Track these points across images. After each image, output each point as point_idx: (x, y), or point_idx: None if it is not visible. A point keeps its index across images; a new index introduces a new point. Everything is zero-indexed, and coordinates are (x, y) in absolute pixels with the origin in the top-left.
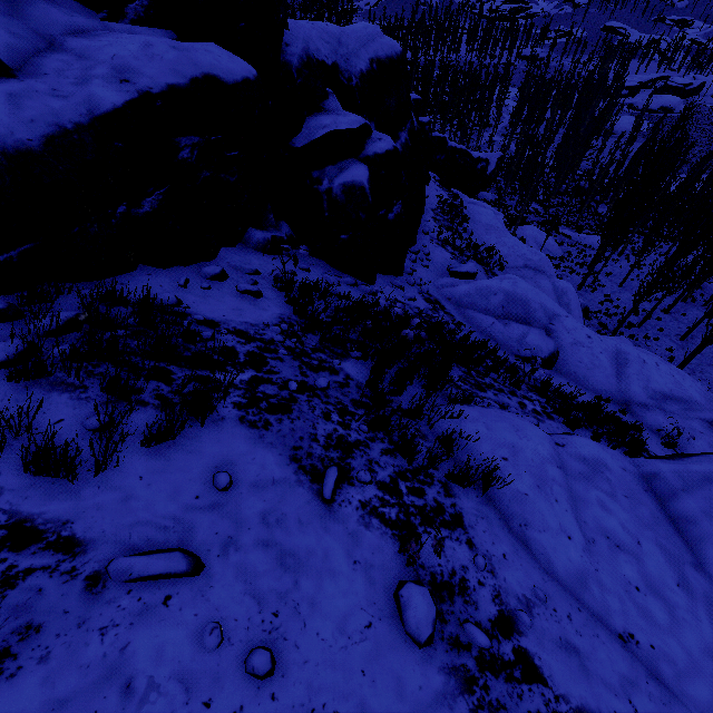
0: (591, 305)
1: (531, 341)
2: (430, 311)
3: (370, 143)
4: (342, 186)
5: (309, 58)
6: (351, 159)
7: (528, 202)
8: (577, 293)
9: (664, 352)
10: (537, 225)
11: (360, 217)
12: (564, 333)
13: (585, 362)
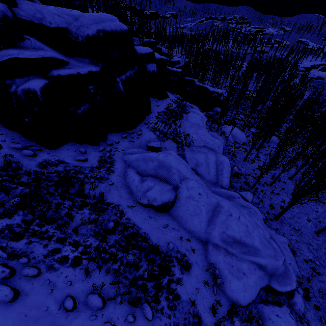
0: (246, 170)
1: (150, 194)
2: (89, 168)
3: (59, 69)
4: (23, 90)
5: (5, 16)
6: (35, 76)
7: (224, 113)
8: (241, 163)
9: (280, 202)
10: (239, 126)
11: (35, 109)
12: (185, 190)
13: (190, 210)
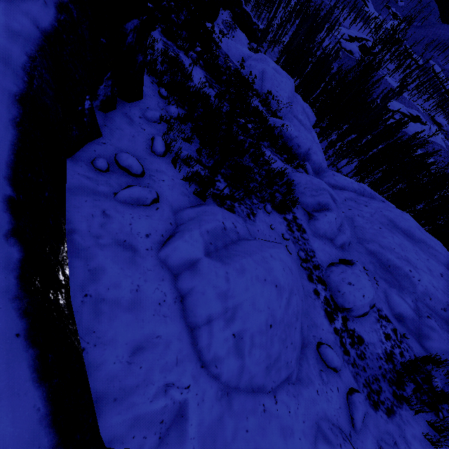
0: None
1: None
2: None
3: None
4: None
5: None
6: None
7: (260, 44)
8: None
9: None
10: None
11: None
12: None
13: None
